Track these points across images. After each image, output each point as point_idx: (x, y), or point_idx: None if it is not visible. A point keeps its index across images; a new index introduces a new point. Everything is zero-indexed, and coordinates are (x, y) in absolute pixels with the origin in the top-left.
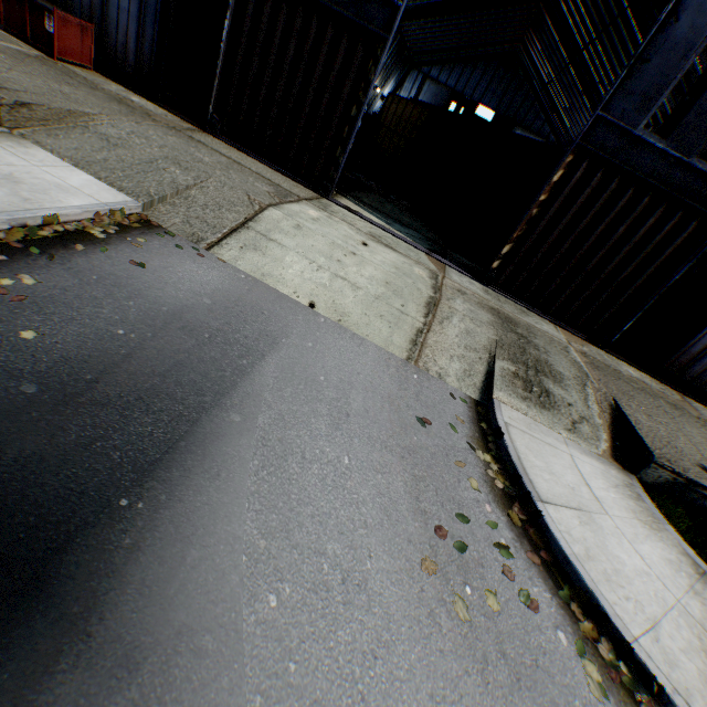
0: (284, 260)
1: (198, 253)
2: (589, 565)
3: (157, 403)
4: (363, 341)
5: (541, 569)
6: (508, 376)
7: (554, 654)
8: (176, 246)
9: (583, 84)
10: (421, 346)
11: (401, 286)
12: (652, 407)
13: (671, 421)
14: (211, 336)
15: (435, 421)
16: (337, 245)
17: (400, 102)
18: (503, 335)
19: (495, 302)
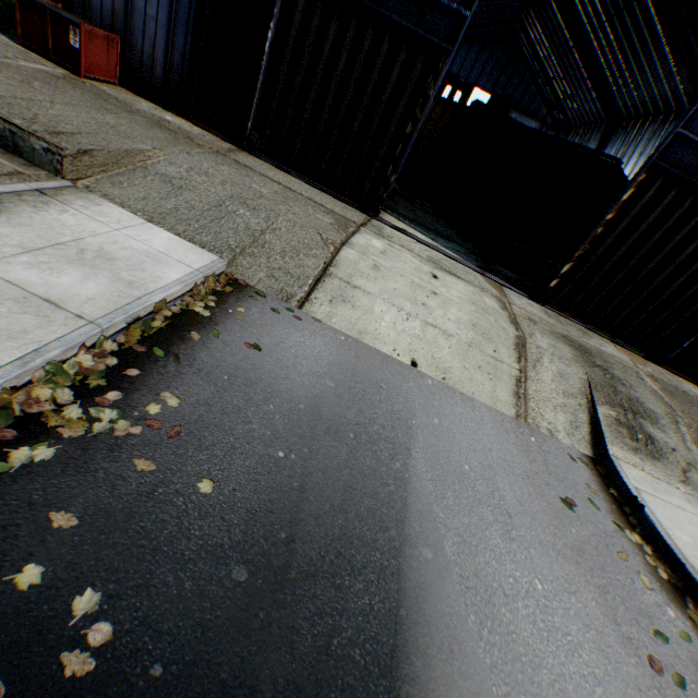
0: (374, 310)
1: (294, 315)
2: None
3: (356, 555)
4: (473, 402)
5: None
6: (612, 424)
7: None
8: (272, 311)
9: (588, 68)
10: (524, 398)
11: (487, 327)
12: None
13: None
14: (355, 435)
15: (575, 499)
16: (417, 285)
17: None
18: (591, 373)
19: (559, 326)
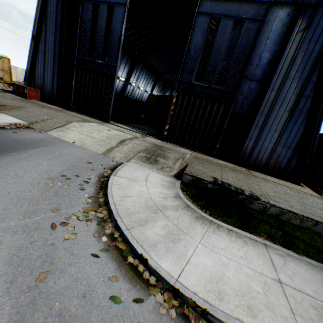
0: (71, 133)
1: (40, 132)
2: (116, 185)
3: None
4: (87, 149)
5: (98, 187)
6: (141, 156)
7: (77, 196)
8: (33, 131)
9: None
10: (110, 151)
11: (112, 137)
12: (215, 167)
13: (220, 170)
14: (25, 143)
15: (96, 163)
16: (93, 129)
17: (151, 96)
18: (148, 148)
19: (162, 144)
